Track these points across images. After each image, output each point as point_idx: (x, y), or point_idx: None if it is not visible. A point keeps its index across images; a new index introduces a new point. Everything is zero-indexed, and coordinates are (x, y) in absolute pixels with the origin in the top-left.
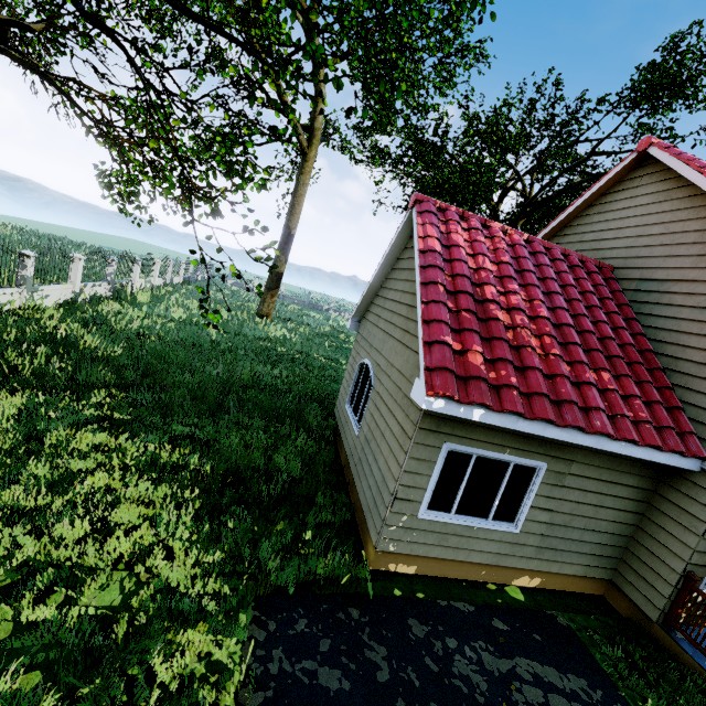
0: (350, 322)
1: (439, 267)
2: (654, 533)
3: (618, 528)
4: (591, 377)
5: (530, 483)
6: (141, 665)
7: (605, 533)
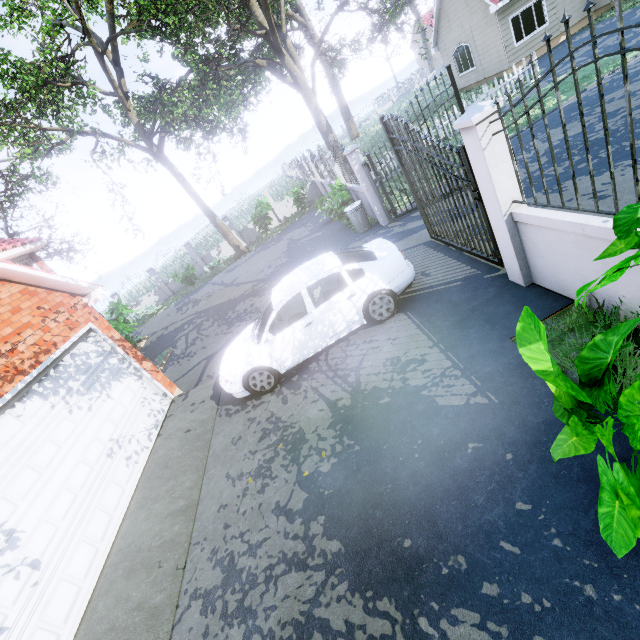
0: (433, 50)
1: None
2: None
3: None
4: None
5: (542, 6)
6: None
7: None
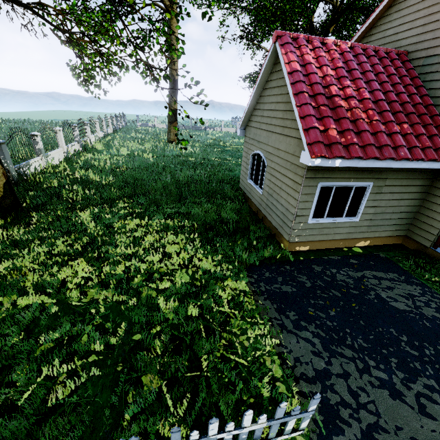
0: (239, 131)
1: (302, 81)
2: (430, 207)
3: (410, 209)
4: (397, 129)
5: (363, 195)
6: (212, 295)
7: (403, 213)
